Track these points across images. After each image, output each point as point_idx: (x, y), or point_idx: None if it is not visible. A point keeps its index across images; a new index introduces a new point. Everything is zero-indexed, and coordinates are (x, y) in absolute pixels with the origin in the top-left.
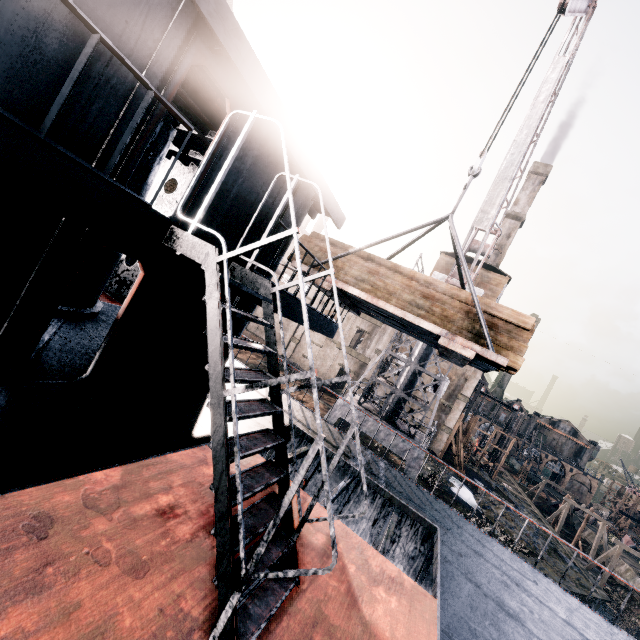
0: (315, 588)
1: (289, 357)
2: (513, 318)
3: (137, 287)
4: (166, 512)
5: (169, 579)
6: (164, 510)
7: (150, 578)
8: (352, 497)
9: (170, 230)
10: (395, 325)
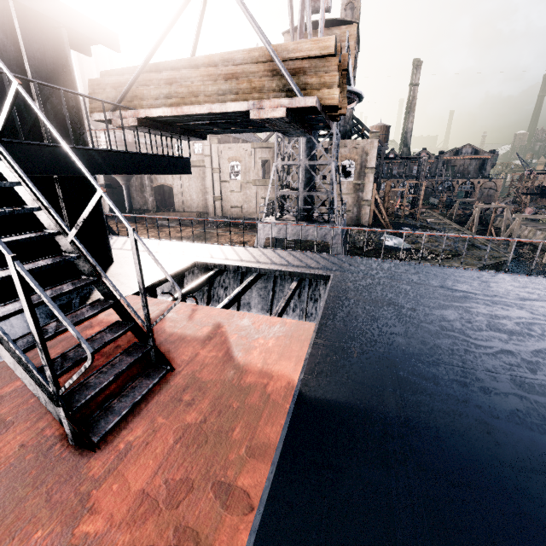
0: (192, 365)
1: (221, 215)
2: (315, 50)
3: None
4: None
5: (34, 422)
6: None
7: (13, 430)
8: (276, 288)
9: None
10: (232, 129)
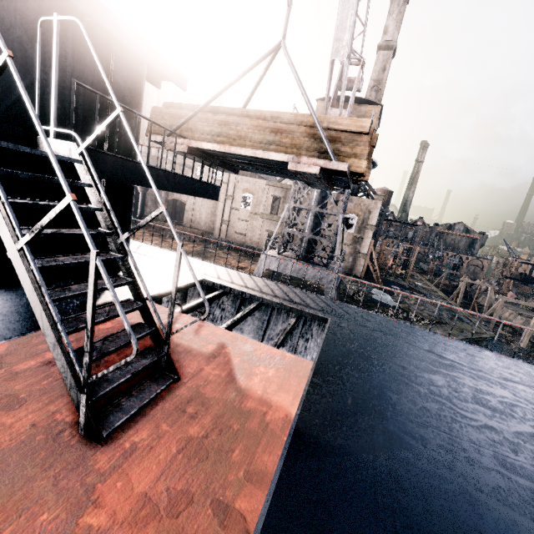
0: (196, 379)
1: (225, 237)
2: (352, 126)
3: None
4: (52, 362)
5: (46, 404)
6: (50, 361)
7: (26, 407)
8: (271, 319)
9: None
10: (264, 171)
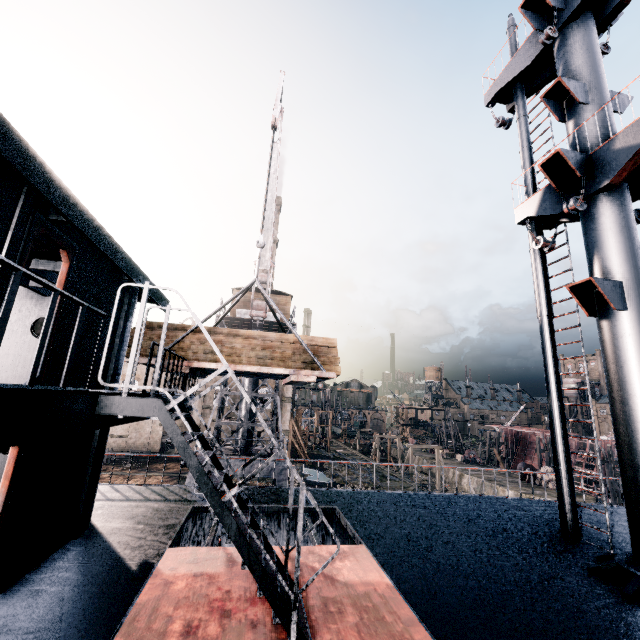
0: (310, 590)
1: None
2: (325, 343)
3: (13, 466)
4: (189, 631)
5: None
6: (186, 631)
7: None
8: None
9: (100, 400)
10: (245, 375)
